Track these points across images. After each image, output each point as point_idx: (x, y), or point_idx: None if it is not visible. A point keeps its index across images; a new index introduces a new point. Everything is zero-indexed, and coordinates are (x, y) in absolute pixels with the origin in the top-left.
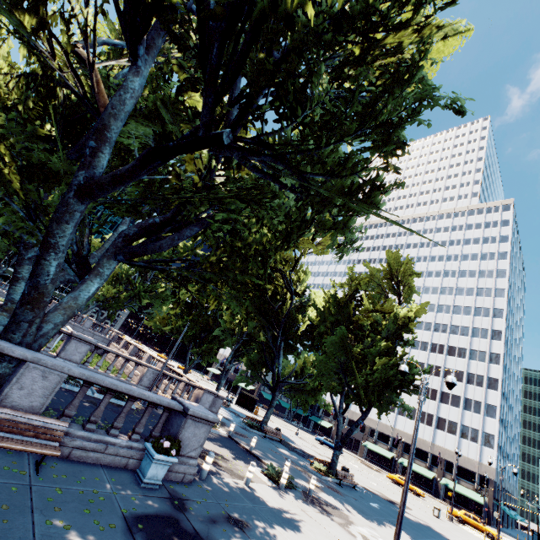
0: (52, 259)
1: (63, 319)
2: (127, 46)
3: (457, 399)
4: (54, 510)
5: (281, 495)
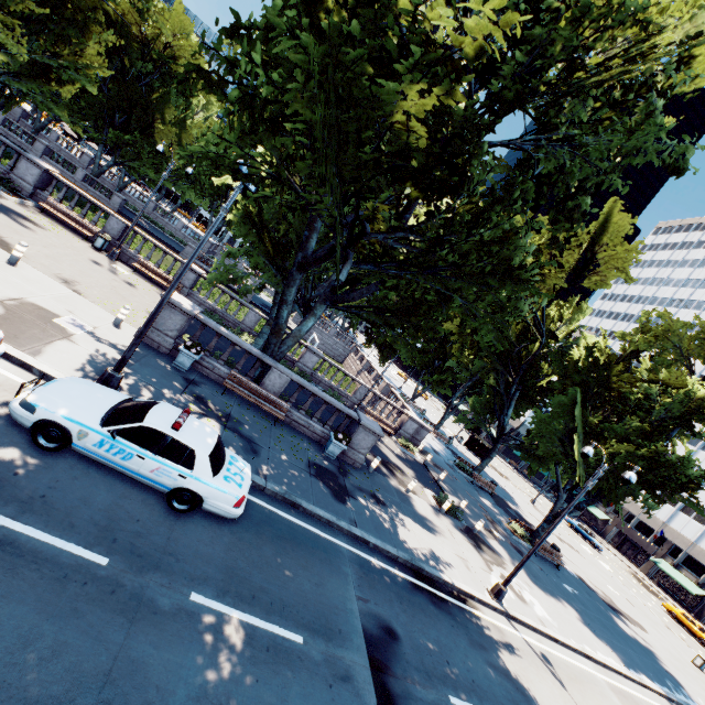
0: (285, 309)
1: (292, 344)
2: None
3: None
4: (279, 442)
5: (436, 514)
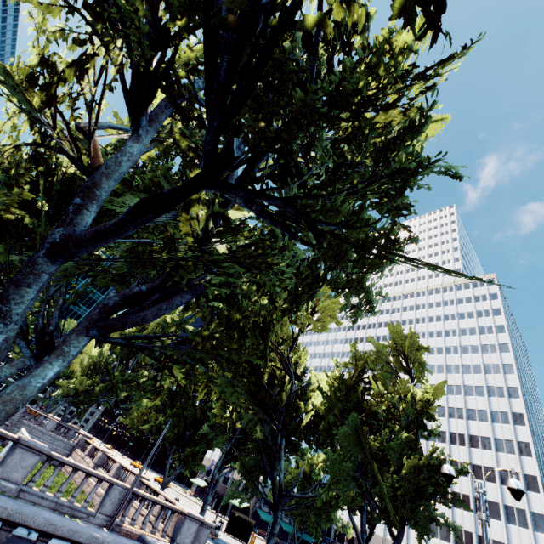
0: None
1: None
2: (130, 118)
3: (496, 507)
4: None
5: None
